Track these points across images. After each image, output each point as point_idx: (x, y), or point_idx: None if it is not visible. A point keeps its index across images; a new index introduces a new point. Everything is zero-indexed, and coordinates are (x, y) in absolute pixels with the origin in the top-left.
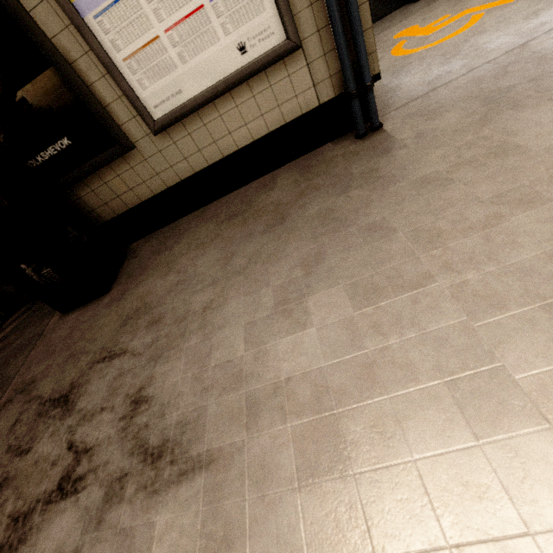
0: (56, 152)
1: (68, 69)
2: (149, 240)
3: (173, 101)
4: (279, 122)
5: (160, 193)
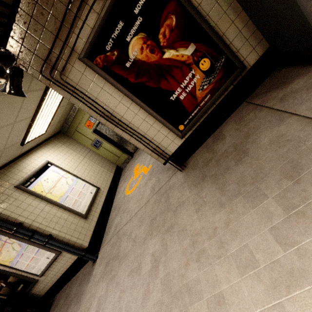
0: (21, 287)
1: (14, 274)
2: (57, 296)
3: (40, 270)
4: (70, 263)
5: (52, 285)
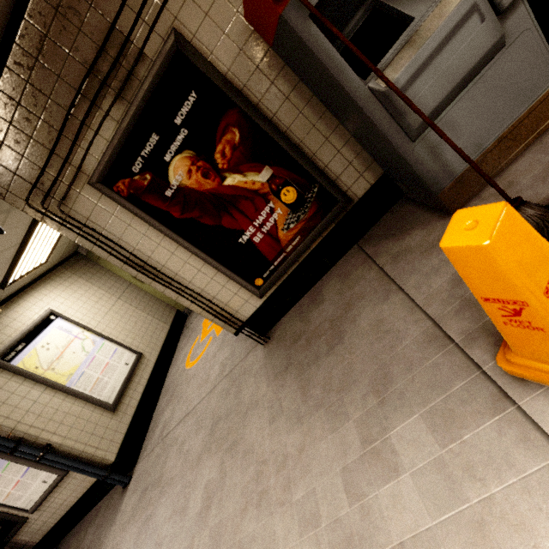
0: None
1: None
2: (63, 544)
3: (31, 502)
4: (85, 489)
5: (53, 526)
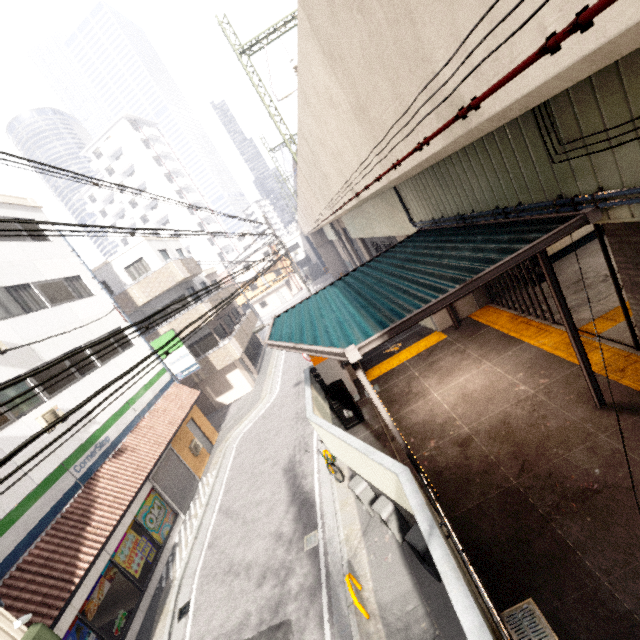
0: None
1: None
2: None
3: None
4: (586, 233)
5: (551, 255)
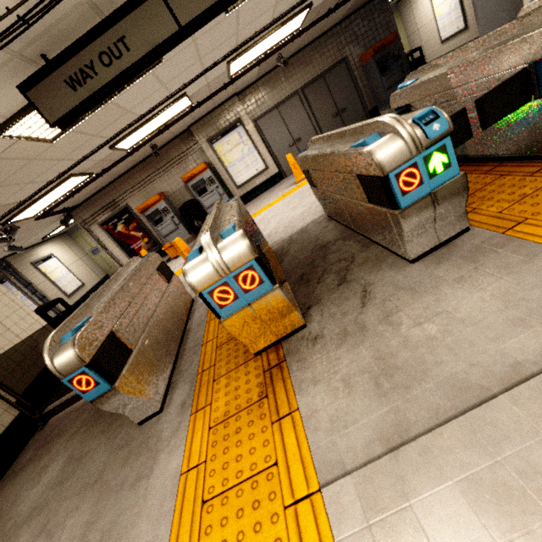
0: None
1: None
2: None
3: None
4: None
5: None
